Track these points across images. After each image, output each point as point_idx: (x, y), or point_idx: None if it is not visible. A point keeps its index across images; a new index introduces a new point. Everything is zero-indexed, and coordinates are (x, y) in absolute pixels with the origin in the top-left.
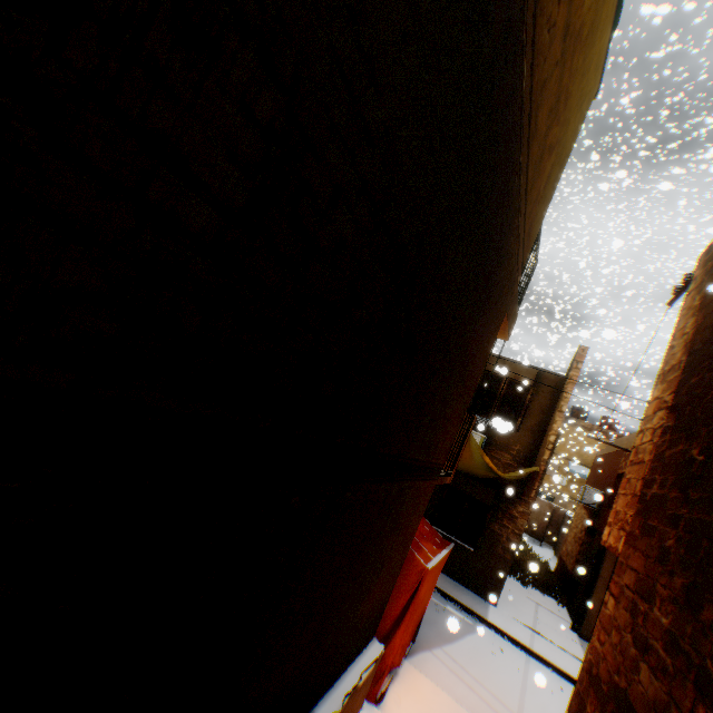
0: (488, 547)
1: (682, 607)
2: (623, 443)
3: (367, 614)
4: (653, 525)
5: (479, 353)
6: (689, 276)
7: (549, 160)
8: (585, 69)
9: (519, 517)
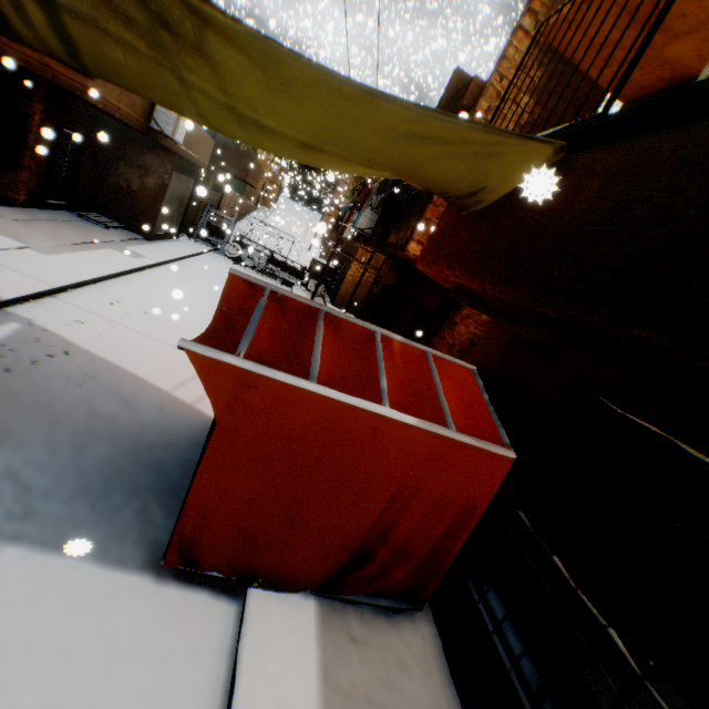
0: None
1: None
2: None
3: None
4: None
5: None
6: None
7: None
8: None
9: None
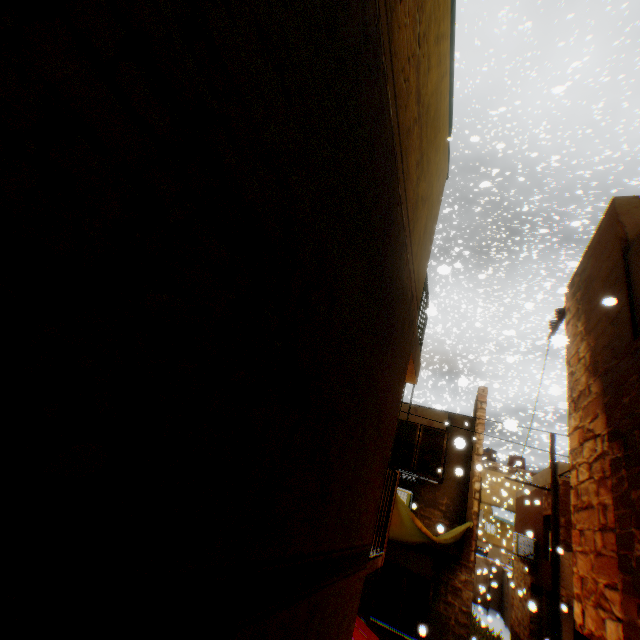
0: (437, 635)
1: None
2: (539, 481)
3: None
4: None
5: (391, 396)
6: (560, 311)
7: (424, 211)
8: (437, 146)
9: (463, 587)
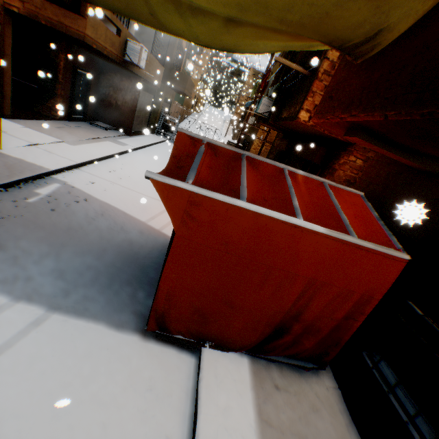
0: None
1: None
2: None
3: None
4: None
5: None
6: None
7: None
8: None
9: None
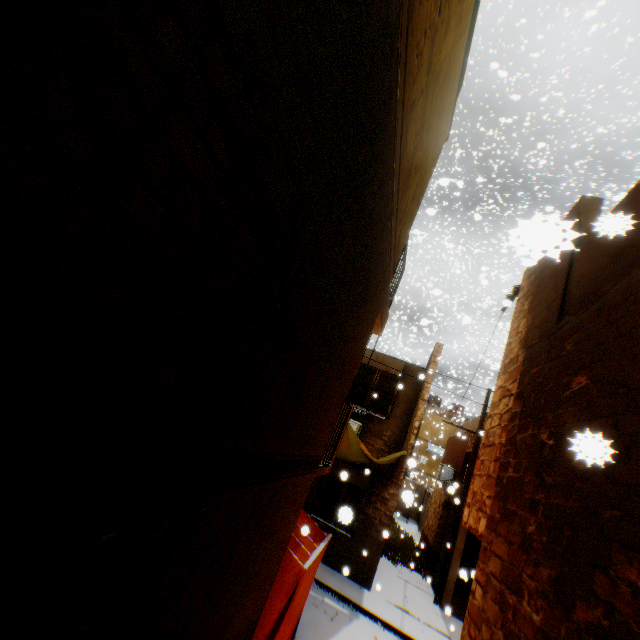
0: (363, 531)
1: (554, 603)
2: (470, 426)
3: (234, 638)
4: (514, 509)
5: (357, 345)
6: (517, 287)
7: (415, 179)
8: (441, 111)
9: (390, 498)
